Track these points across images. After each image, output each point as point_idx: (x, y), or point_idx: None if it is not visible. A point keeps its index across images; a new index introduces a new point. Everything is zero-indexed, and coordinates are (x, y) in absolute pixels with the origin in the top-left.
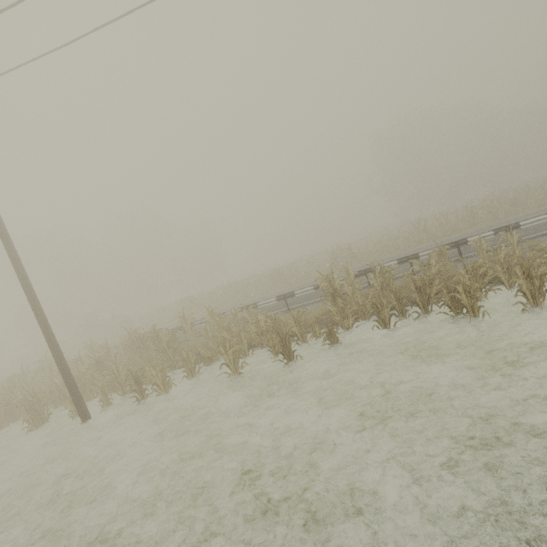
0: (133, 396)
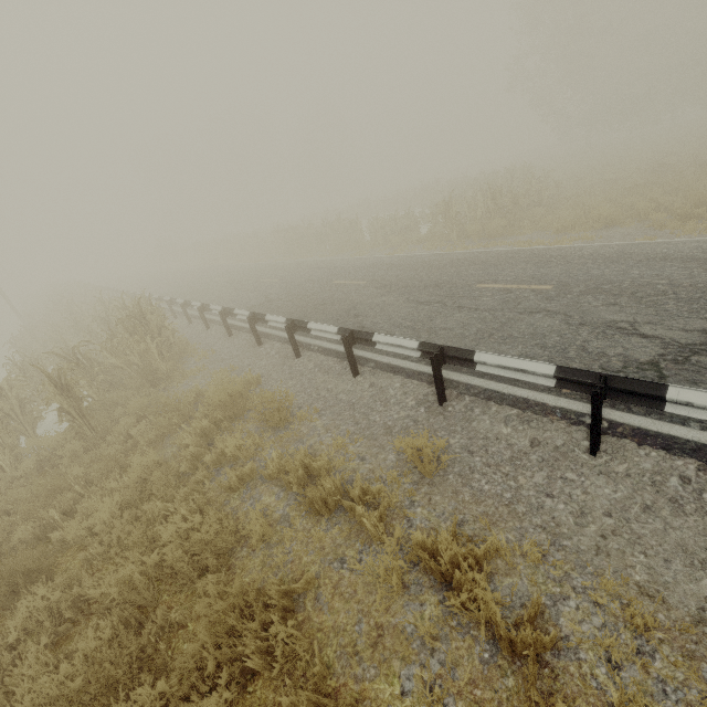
0: None
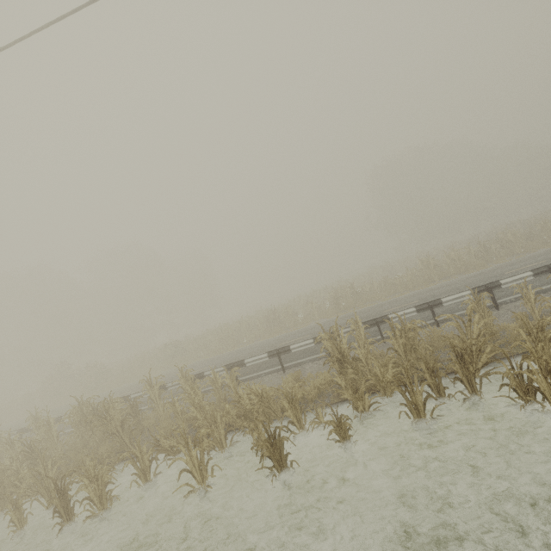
0: (56, 515)
